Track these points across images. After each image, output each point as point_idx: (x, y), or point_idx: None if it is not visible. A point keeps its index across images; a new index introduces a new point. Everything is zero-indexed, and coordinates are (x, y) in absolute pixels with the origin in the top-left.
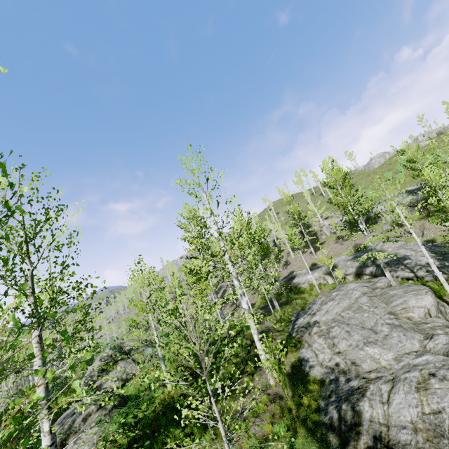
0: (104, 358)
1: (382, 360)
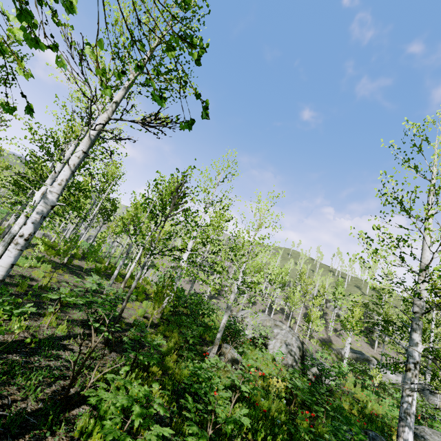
0: (296, 336)
1: None
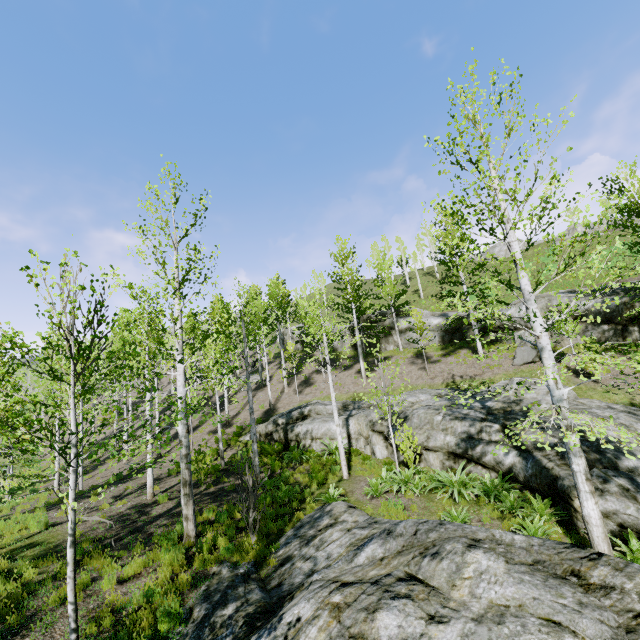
0: None
1: None
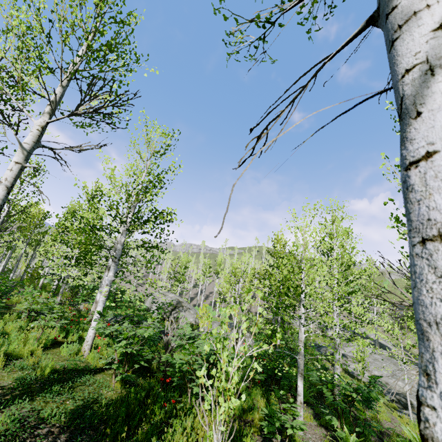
0: (174, 298)
1: (405, 388)
